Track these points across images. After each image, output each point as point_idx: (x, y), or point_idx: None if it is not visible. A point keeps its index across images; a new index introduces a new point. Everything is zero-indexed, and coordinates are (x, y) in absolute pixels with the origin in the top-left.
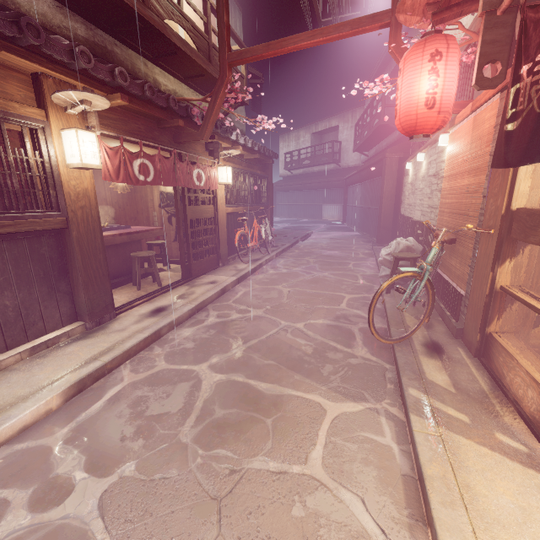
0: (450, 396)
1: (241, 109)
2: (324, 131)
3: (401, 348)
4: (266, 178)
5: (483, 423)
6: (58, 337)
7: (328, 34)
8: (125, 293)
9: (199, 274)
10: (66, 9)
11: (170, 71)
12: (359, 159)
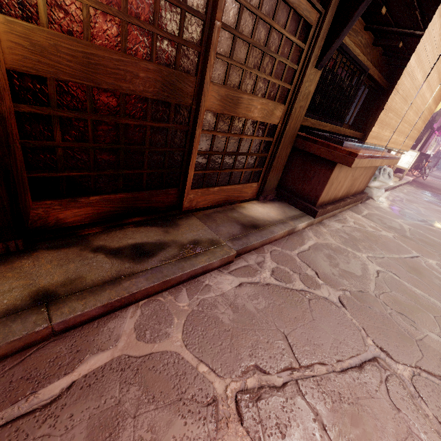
0: None
1: None
2: None
3: None
4: None
5: None
6: None
7: None
8: None
9: None
10: None
11: None
12: None
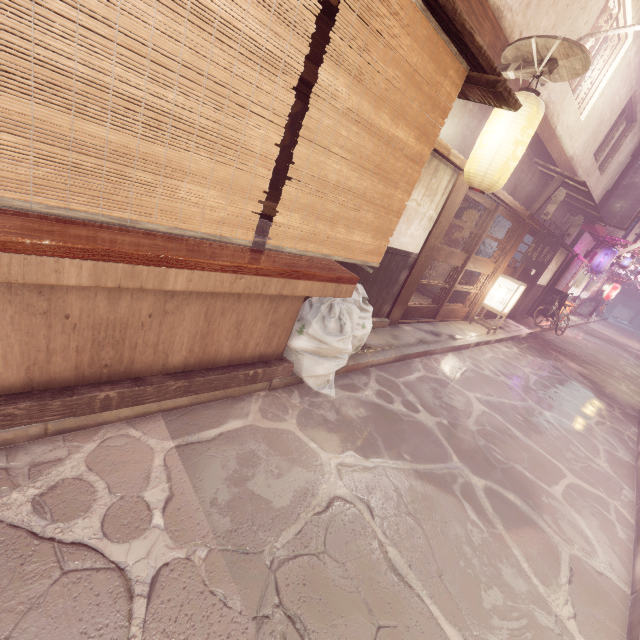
0: None
1: None
2: None
3: None
4: None
5: None
6: None
7: None
8: None
9: None
10: None
11: None
12: None
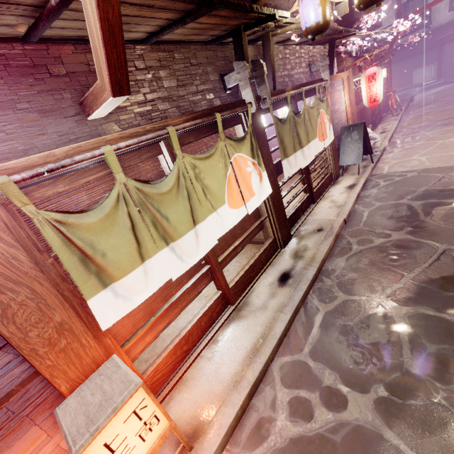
0: None
1: None
2: (409, 0)
3: None
4: (388, 67)
5: None
6: None
7: None
8: None
9: (377, 125)
10: None
11: None
12: (453, 13)
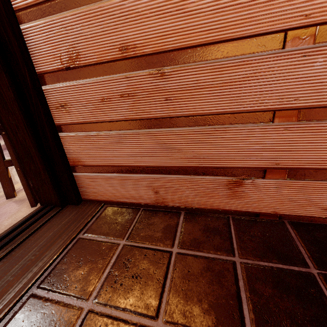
0: None
1: None
2: None
3: None
4: None
5: None
6: (0, 137)
7: None
8: None
9: None
10: None
11: None
12: None
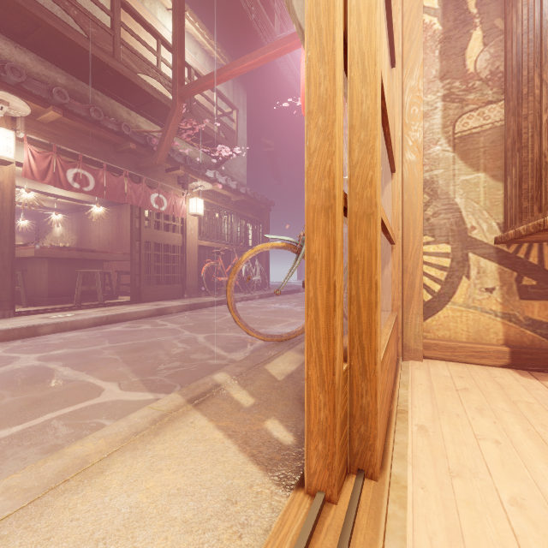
0: (266, 382)
1: (242, 164)
2: None
3: (276, 345)
4: (261, 224)
5: (267, 409)
6: None
7: (256, 57)
8: (59, 307)
9: (152, 299)
10: (49, 63)
11: (155, 121)
12: None
